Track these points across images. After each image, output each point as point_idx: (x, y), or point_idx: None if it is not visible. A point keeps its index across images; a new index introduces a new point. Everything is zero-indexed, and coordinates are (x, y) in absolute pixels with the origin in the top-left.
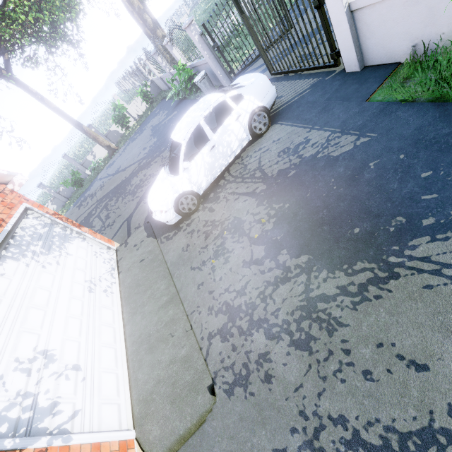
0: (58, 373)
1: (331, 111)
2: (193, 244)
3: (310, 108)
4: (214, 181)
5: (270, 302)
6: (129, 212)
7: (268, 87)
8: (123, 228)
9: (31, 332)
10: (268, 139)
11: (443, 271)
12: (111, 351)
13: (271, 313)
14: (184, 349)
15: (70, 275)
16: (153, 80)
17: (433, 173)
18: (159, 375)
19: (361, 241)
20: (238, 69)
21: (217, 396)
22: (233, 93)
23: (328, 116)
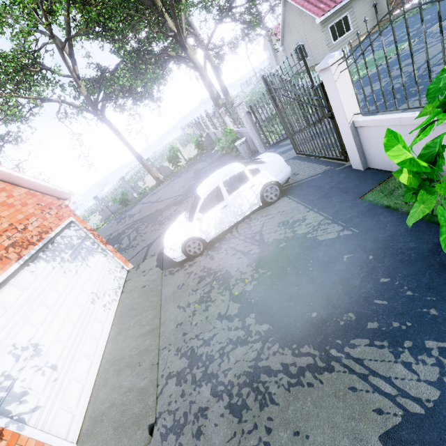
0: (39, 367)
1: (330, 199)
2: (187, 284)
3: (316, 191)
4: (223, 232)
5: (225, 360)
6: (152, 240)
7: (283, 167)
8: (142, 252)
9: (33, 325)
10: (275, 208)
11: (369, 377)
12: (88, 362)
13: (223, 370)
14: (144, 381)
15: (82, 284)
16: (209, 133)
17: (390, 280)
18: (115, 398)
19: (314, 325)
20: (273, 141)
21: (153, 437)
22: (252, 167)
23: (327, 202)
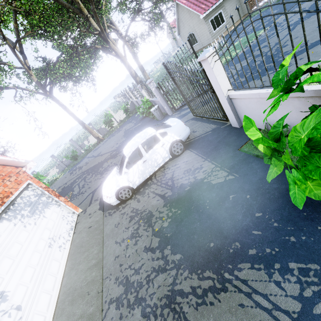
0: (5, 311)
1: (218, 151)
2: (121, 223)
3: (208, 145)
4: (146, 179)
5: (151, 285)
6: (95, 187)
7: (183, 129)
8: (89, 198)
9: None
10: (181, 159)
11: (252, 295)
12: (48, 296)
13: (149, 294)
14: (92, 308)
15: (40, 233)
16: (132, 101)
17: (262, 215)
18: None
19: (212, 254)
20: (177, 106)
21: None
22: (161, 131)
23: (216, 153)
